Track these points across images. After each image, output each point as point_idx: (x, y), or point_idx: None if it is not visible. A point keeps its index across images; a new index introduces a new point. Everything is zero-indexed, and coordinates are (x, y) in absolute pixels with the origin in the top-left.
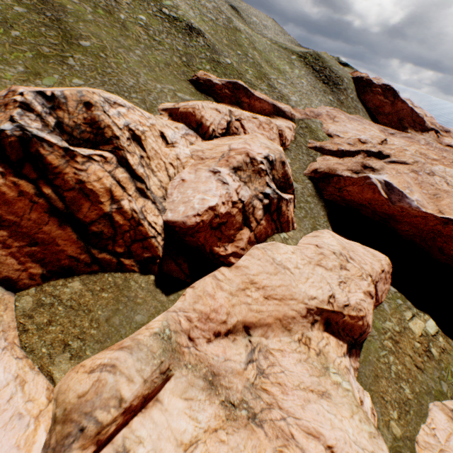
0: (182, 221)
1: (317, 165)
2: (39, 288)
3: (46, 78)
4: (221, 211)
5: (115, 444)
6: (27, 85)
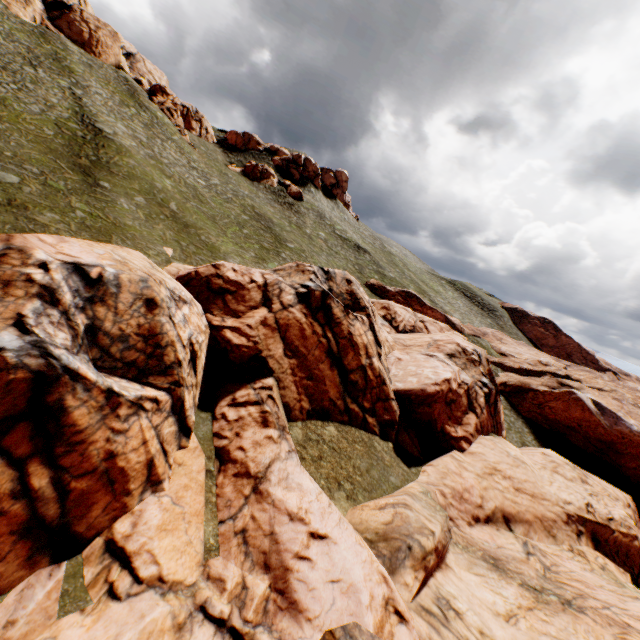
0: (419, 389)
1: (503, 378)
2: (304, 423)
3: (269, 264)
4: (452, 387)
5: (432, 589)
6: (258, 265)
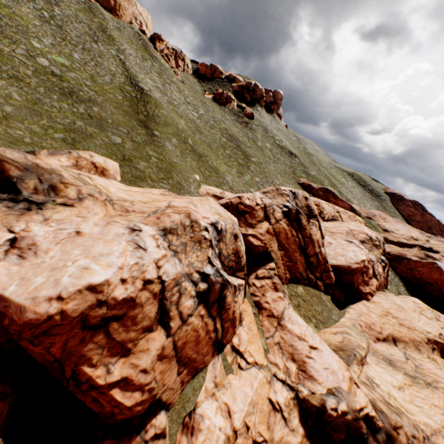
0: (346, 265)
1: (387, 249)
2: (287, 286)
3: (245, 176)
4: (365, 264)
5: (363, 373)
6: (240, 179)
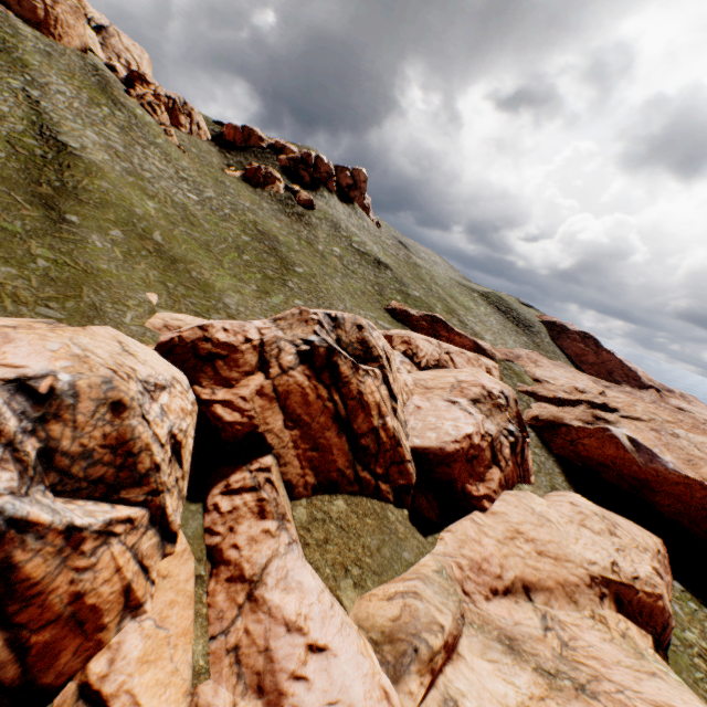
0: (438, 447)
1: (536, 411)
2: (309, 500)
3: (274, 297)
4: (474, 442)
5: (439, 689)
6: (261, 301)
